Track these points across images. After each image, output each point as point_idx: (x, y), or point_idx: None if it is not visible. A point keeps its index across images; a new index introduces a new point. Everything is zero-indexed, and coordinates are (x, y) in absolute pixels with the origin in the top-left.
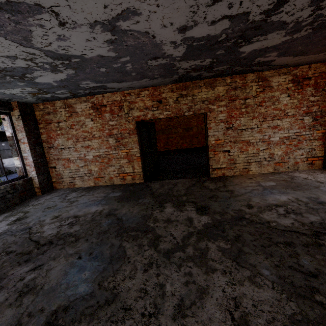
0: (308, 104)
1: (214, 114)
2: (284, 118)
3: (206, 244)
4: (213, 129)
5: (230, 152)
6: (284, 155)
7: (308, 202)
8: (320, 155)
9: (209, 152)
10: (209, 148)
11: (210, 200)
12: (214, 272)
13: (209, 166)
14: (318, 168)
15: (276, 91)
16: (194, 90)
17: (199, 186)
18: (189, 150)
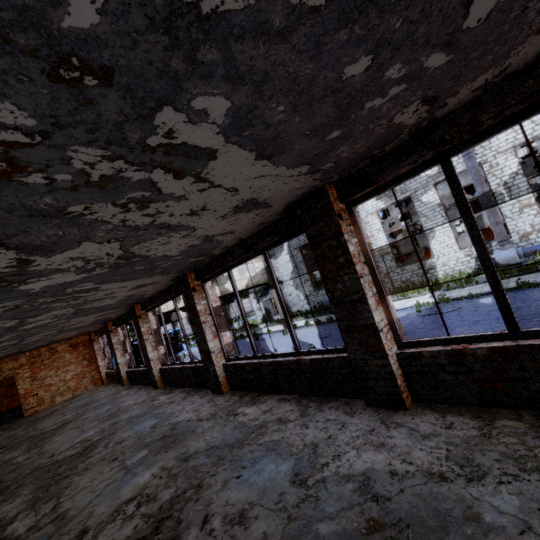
0: (83, 355)
1: (21, 375)
2: (71, 365)
3: (3, 434)
4: (21, 384)
5: (38, 394)
6: (77, 384)
7: (67, 404)
8: (98, 377)
9: (21, 399)
10: (21, 397)
11: (15, 425)
12: (3, 436)
13: (23, 409)
14: (100, 385)
15: (62, 353)
16: (2, 364)
17: (11, 424)
18: (18, 407)
